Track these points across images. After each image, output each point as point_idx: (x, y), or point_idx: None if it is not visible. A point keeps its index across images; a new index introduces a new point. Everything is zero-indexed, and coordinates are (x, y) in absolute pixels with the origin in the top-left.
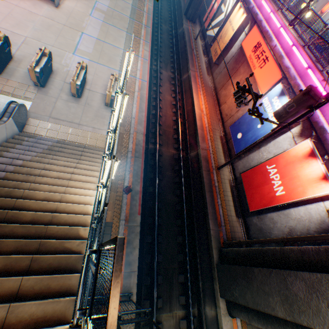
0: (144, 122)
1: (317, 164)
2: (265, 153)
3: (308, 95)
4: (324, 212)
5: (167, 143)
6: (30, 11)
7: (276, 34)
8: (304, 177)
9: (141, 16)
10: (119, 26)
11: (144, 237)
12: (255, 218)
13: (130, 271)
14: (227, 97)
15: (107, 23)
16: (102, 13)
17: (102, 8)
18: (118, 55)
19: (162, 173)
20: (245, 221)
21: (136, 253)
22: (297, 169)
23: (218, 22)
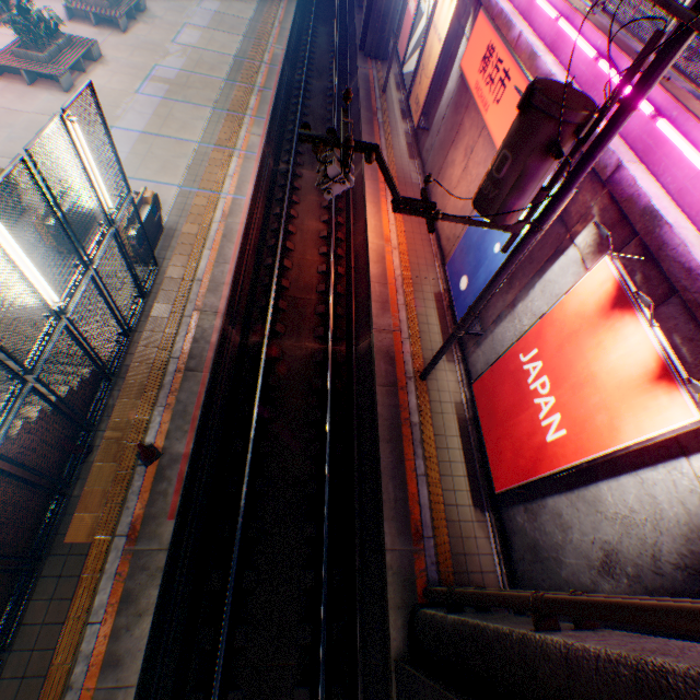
0: (225, 285)
1: (638, 330)
2: (526, 319)
3: (531, 109)
4: (695, 494)
5: (298, 328)
6: (11, 109)
7: (525, 10)
8: (609, 376)
9: (253, 72)
10: (198, 100)
11: (207, 576)
12: (521, 512)
13: (116, 685)
14: (447, 197)
15: (171, 99)
16: (164, 84)
17: (166, 76)
18: (185, 156)
19: (276, 402)
20: (501, 521)
21: (145, 629)
22: (588, 355)
23: (418, 38)
